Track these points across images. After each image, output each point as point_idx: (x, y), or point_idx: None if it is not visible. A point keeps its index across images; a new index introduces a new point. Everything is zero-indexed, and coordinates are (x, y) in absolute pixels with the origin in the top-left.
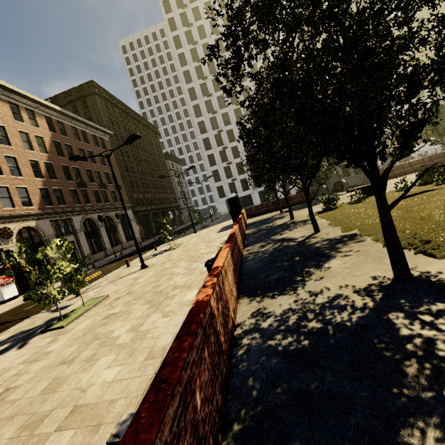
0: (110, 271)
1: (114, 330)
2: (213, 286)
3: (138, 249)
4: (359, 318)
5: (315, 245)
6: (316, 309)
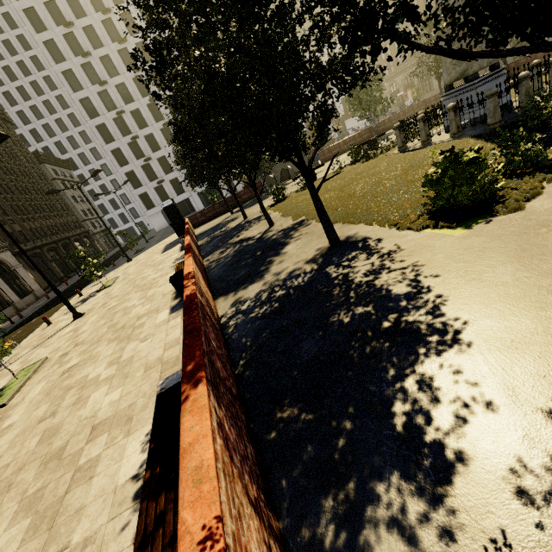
0: (21, 339)
1: (88, 374)
2: (194, 284)
3: (61, 297)
4: (309, 278)
5: (272, 238)
6: (280, 283)
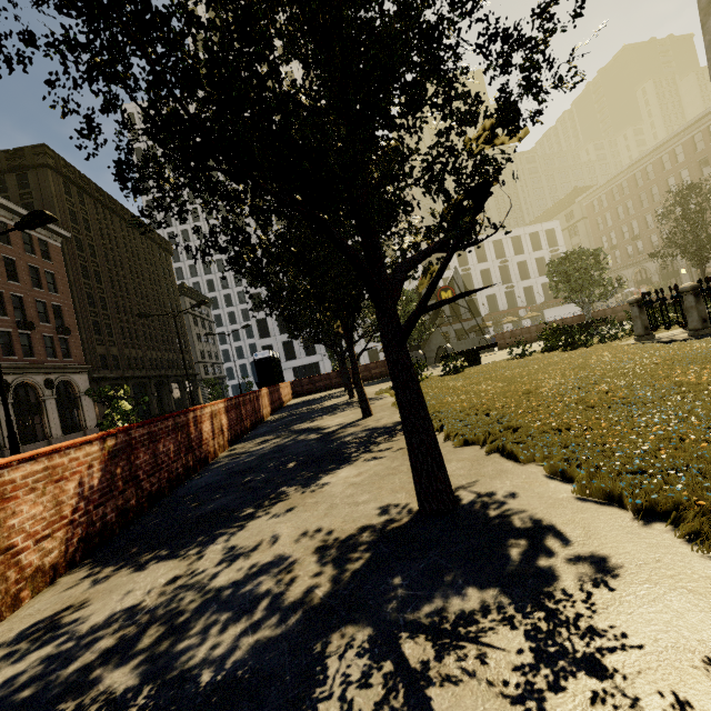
0: None
1: None
2: None
3: (12, 446)
4: (253, 651)
5: (343, 439)
6: (186, 611)
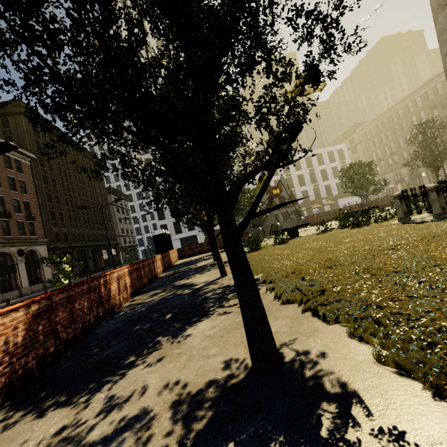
0: None
1: None
2: None
3: None
4: None
5: (205, 295)
6: None
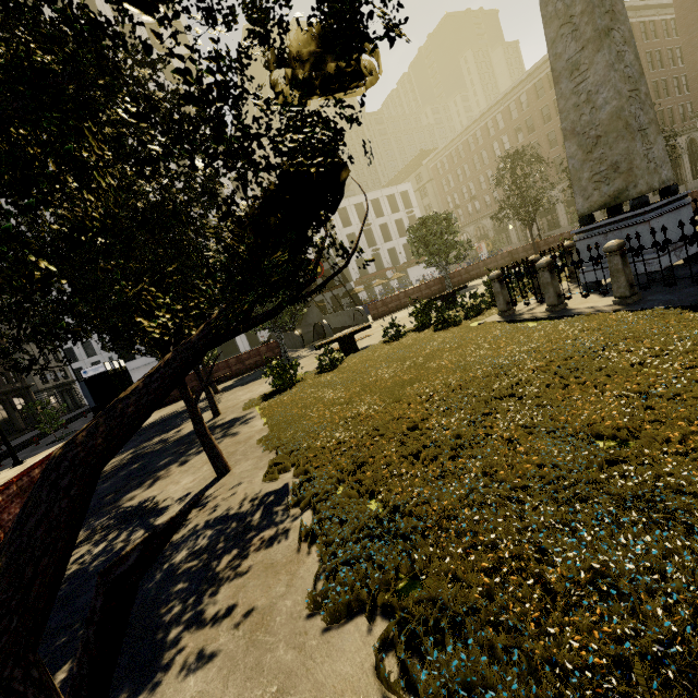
0: None
1: None
2: None
3: None
4: None
5: (172, 559)
6: None
